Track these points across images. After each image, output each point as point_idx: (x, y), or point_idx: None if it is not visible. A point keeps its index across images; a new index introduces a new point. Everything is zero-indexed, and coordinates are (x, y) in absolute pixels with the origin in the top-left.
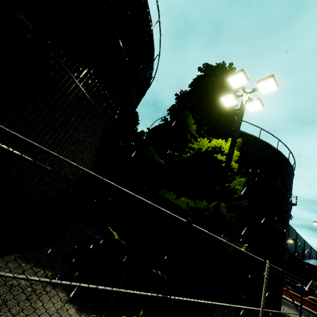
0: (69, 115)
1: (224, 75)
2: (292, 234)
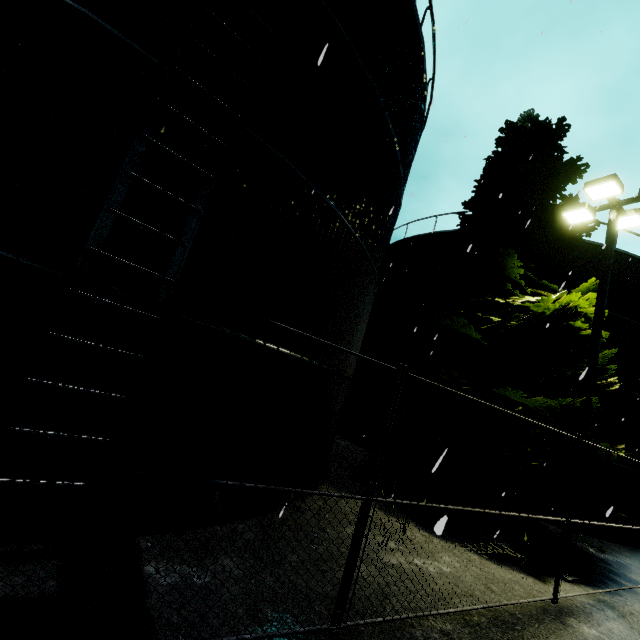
0: (359, 300)
1: (557, 156)
2: None
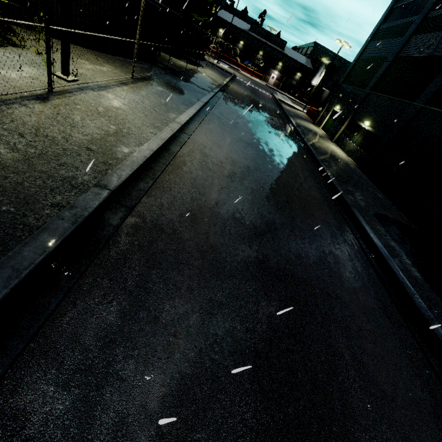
0: None
1: None
2: None
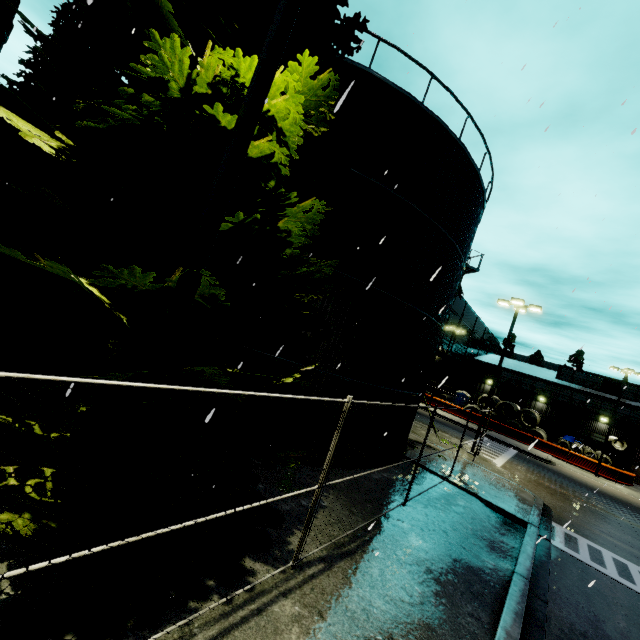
0: None
1: None
2: (470, 319)
